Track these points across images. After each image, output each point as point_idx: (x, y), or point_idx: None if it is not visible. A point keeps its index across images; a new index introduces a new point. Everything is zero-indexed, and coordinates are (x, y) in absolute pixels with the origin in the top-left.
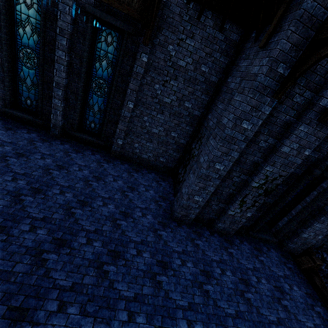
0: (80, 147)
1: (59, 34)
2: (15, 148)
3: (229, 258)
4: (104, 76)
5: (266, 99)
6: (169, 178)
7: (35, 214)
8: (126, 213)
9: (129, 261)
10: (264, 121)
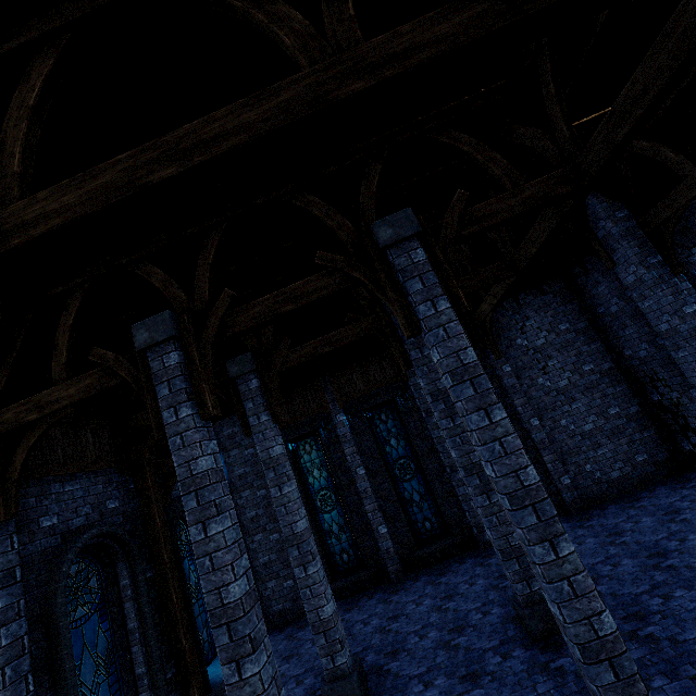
0: None
1: (426, 417)
2: (486, 577)
3: None
4: None
5: (672, 281)
6: (688, 475)
7: (638, 590)
8: None
9: None
10: None
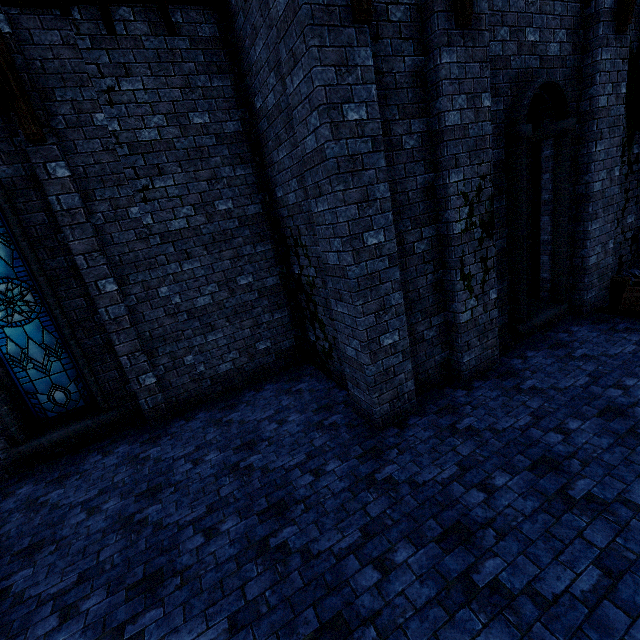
0: (63, 466)
1: None
2: None
3: (542, 398)
4: (0, 271)
5: (347, 34)
6: (306, 368)
7: None
8: (276, 505)
9: (380, 612)
10: (377, 93)
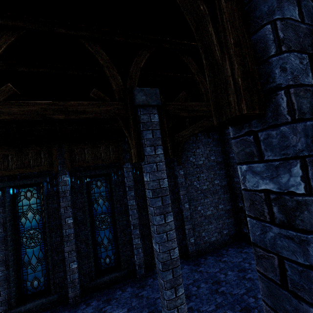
0: None
1: (128, 190)
2: (139, 312)
3: None
4: None
5: None
6: (241, 243)
7: None
8: None
9: None
10: None
